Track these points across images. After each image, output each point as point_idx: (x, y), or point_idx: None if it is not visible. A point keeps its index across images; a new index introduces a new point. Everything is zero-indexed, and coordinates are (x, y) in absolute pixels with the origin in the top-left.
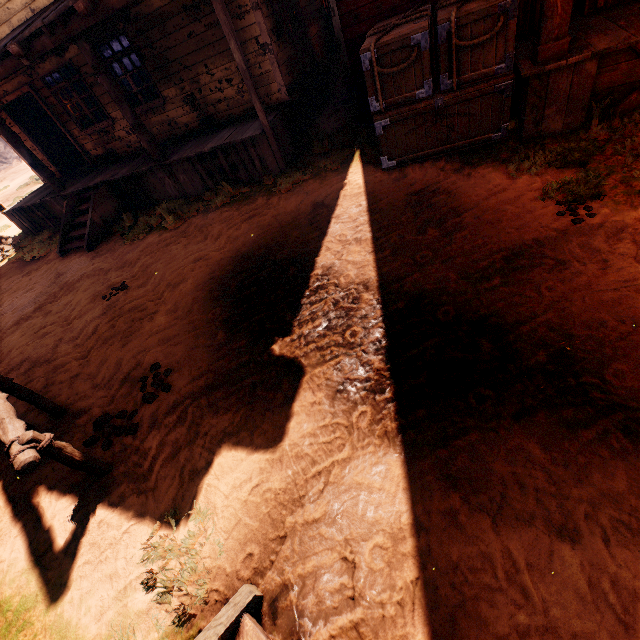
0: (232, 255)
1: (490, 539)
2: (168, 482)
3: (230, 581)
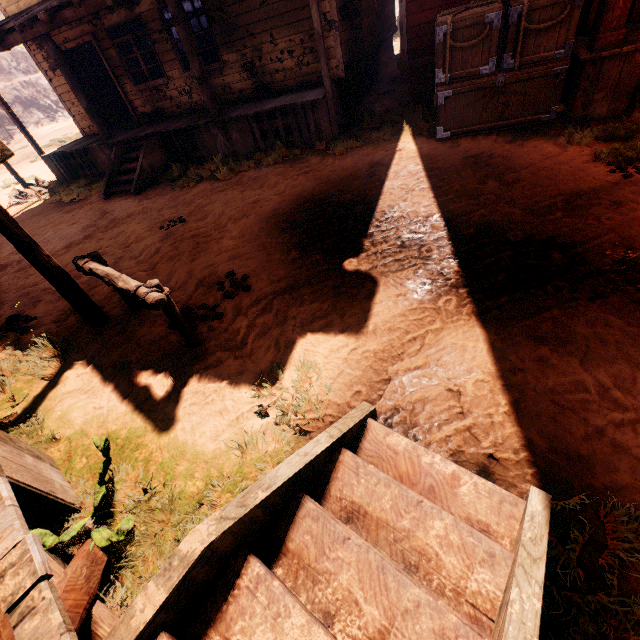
0: (293, 198)
1: (581, 371)
2: (264, 350)
3: (342, 409)
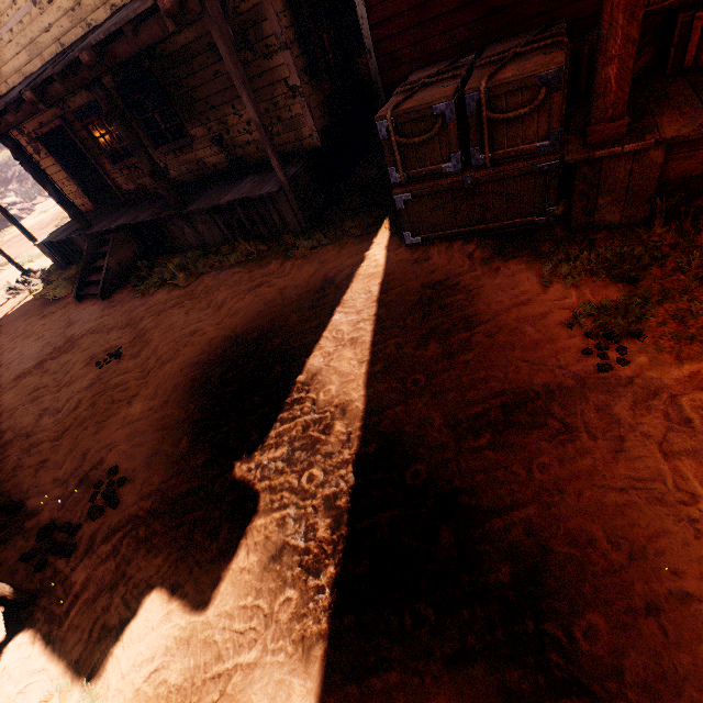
0: (226, 334)
1: None
2: (78, 635)
3: None
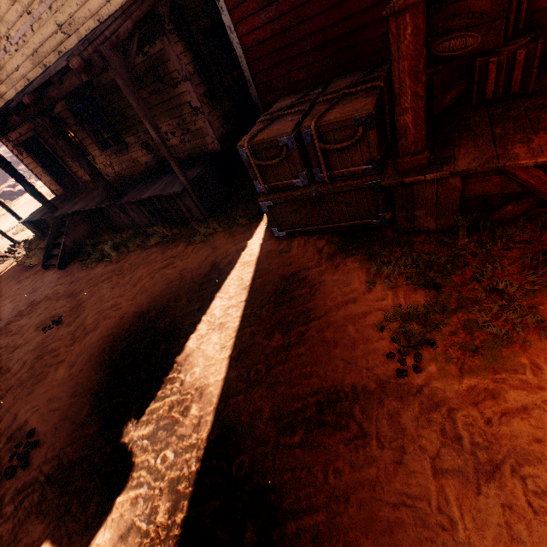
0: (135, 310)
1: None
2: None
3: None
